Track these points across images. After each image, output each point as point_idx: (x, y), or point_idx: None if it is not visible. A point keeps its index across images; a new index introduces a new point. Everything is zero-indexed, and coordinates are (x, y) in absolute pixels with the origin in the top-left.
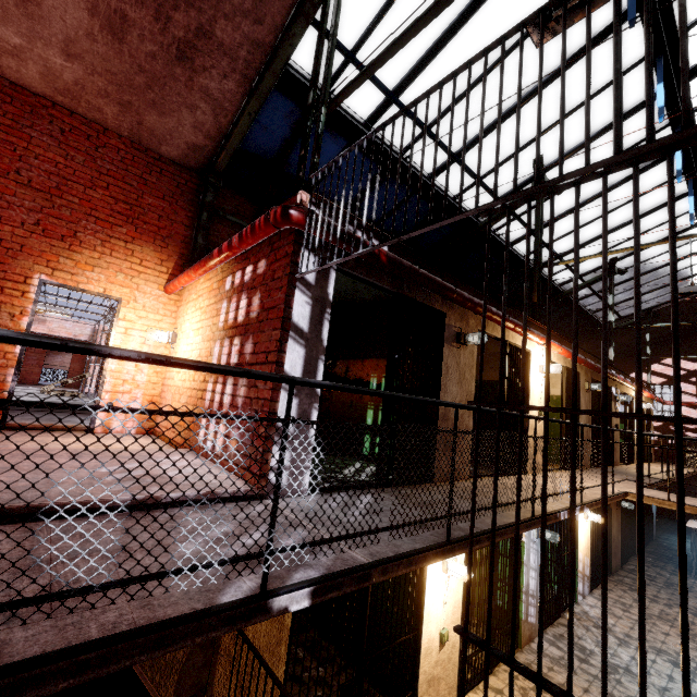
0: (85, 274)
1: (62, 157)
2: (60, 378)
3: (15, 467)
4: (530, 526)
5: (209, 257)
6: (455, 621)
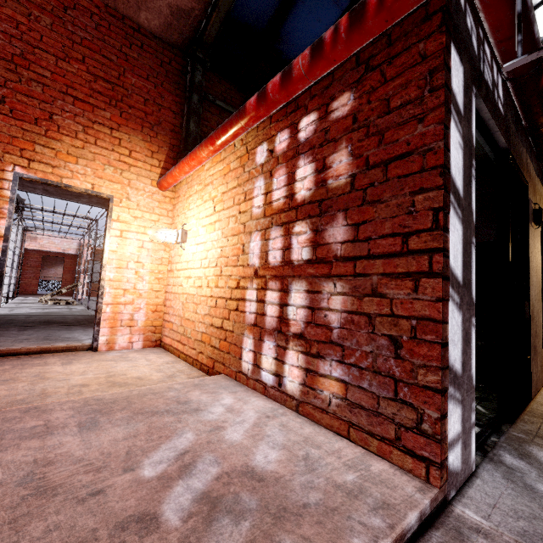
0: (68, 167)
1: (23, 16)
2: (55, 287)
3: None
4: None
5: (237, 115)
6: None
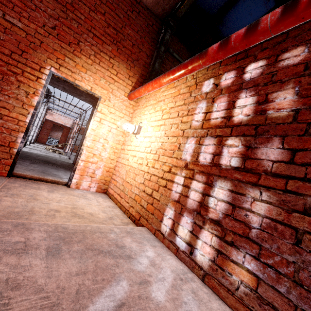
0: (80, 74)
1: None
2: (55, 143)
3: None
4: None
5: (199, 56)
6: None
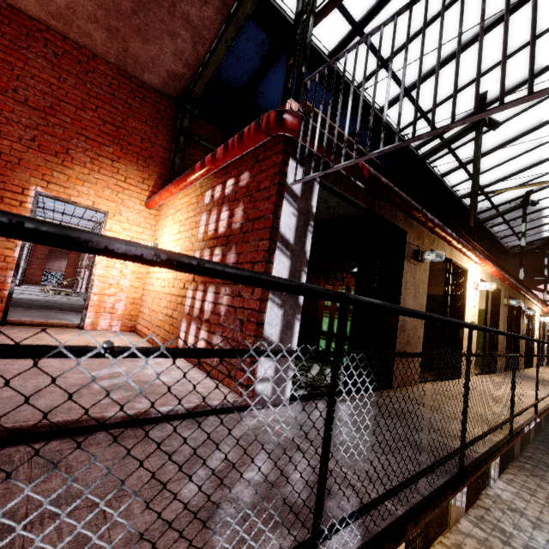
0: (76, 188)
1: (55, 79)
2: (58, 280)
3: (4, 371)
4: (509, 443)
5: (191, 171)
6: None
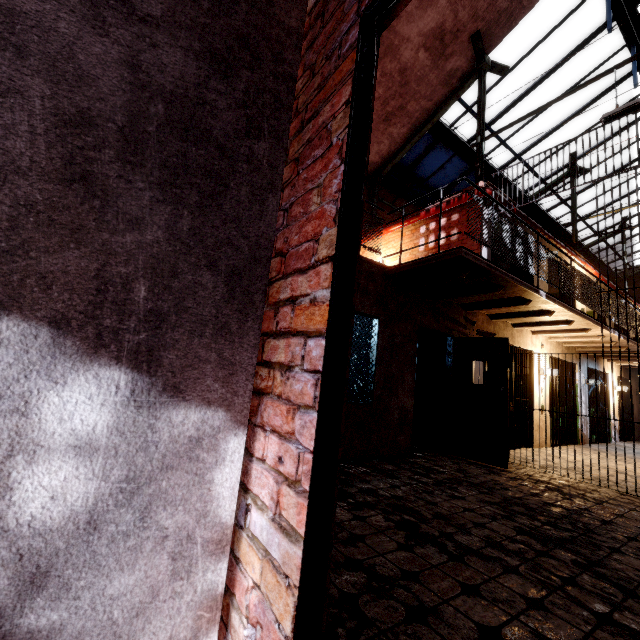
0: None
1: None
2: None
3: None
4: (597, 324)
5: (416, 217)
6: (547, 404)
